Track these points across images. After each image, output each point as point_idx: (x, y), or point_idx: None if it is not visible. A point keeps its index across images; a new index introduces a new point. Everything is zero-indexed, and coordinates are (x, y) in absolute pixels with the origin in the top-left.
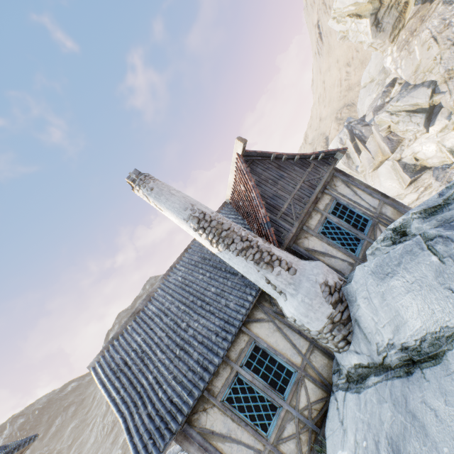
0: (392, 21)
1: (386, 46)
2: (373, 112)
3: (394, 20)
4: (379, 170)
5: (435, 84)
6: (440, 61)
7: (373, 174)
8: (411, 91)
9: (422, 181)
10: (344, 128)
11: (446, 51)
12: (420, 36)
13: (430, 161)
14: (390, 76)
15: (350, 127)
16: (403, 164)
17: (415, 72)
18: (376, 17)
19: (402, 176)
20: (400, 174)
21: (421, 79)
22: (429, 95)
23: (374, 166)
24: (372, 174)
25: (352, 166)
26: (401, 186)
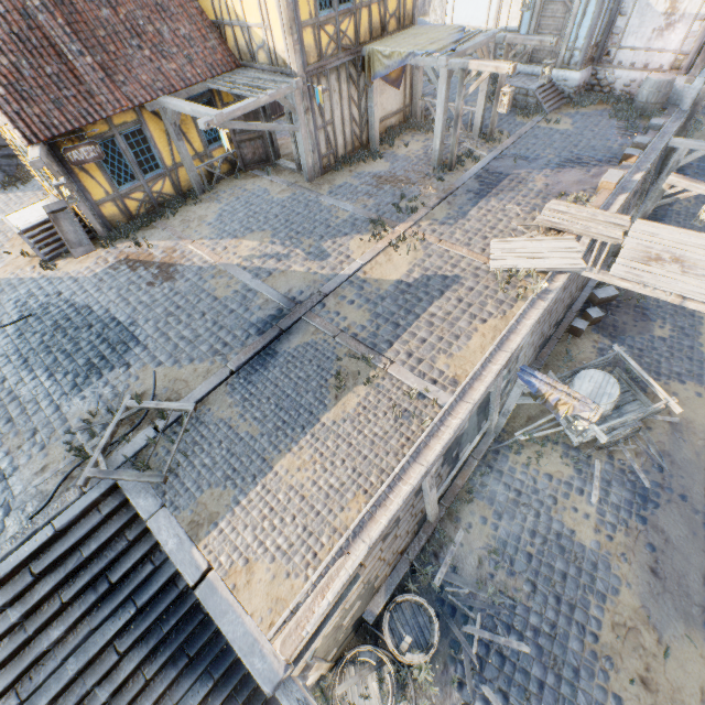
0: None
1: None
2: None
3: None
4: None
5: None
6: None
7: None
8: None
9: None
10: None
11: None
12: None
13: None
14: None
15: None
16: None
17: None
18: None
19: None
20: None
21: None
22: None
23: None
24: None
25: None
26: None
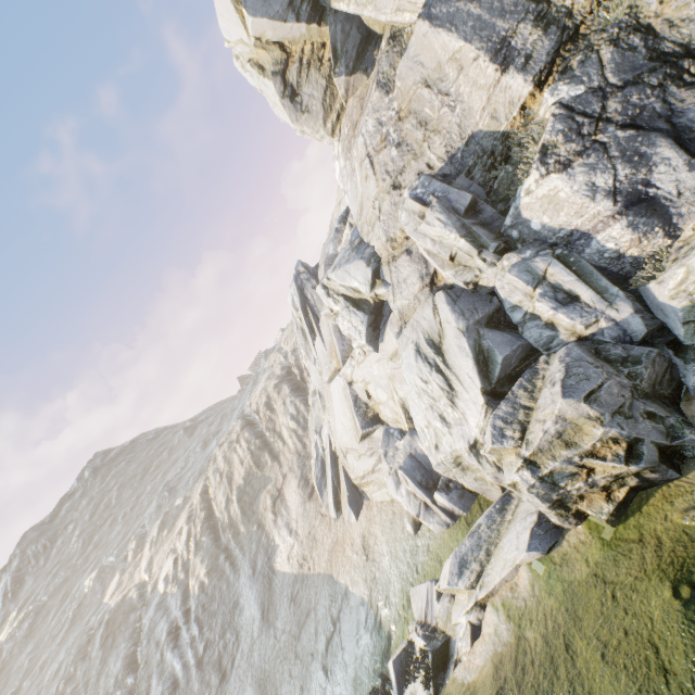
0: (319, 94)
1: (329, 139)
2: (325, 265)
3: (321, 91)
4: (332, 388)
5: (378, 259)
6: (380, 214)
7: (328, 390)
8: (350, 259)
9: (376, 443)
10: (293, 279)
11: (386, 196)
12: (357, 143)
13: (382, 409)
14: (344, 202)
15: (300, 281)
16: (355, 396)
17: (360, 214)
18: (286, 80)
19: (354, 418)
20: (352, 412)
21: (367, 236)
22: (370, 280)
23: (330, 372)
24: (327, 389)
25: (310, 354)
26: (354, 434)
